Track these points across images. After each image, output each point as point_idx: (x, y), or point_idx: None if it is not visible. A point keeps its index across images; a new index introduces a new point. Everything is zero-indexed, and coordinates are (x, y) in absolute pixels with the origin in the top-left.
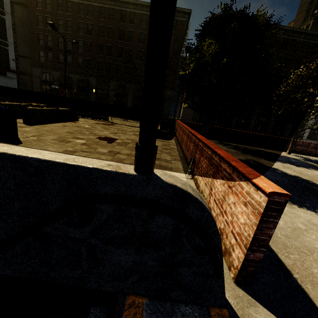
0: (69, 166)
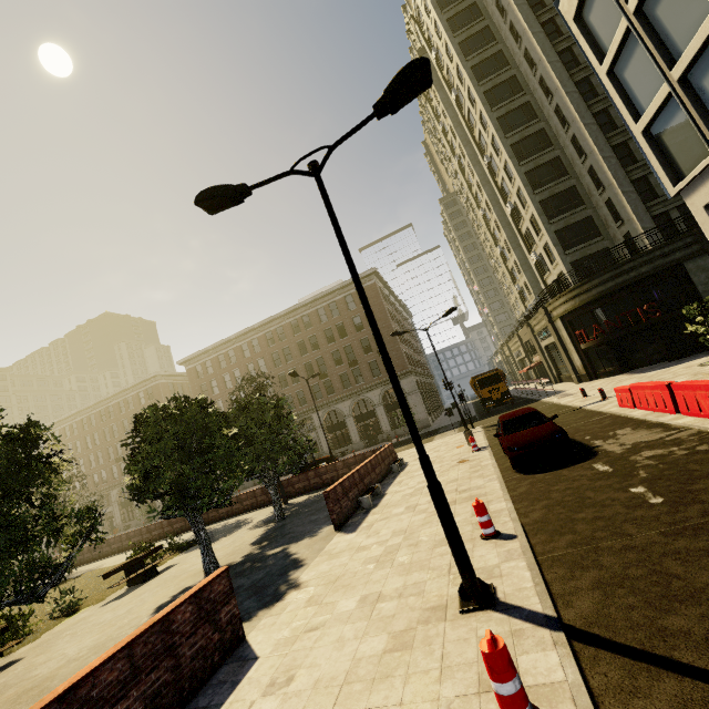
0: None
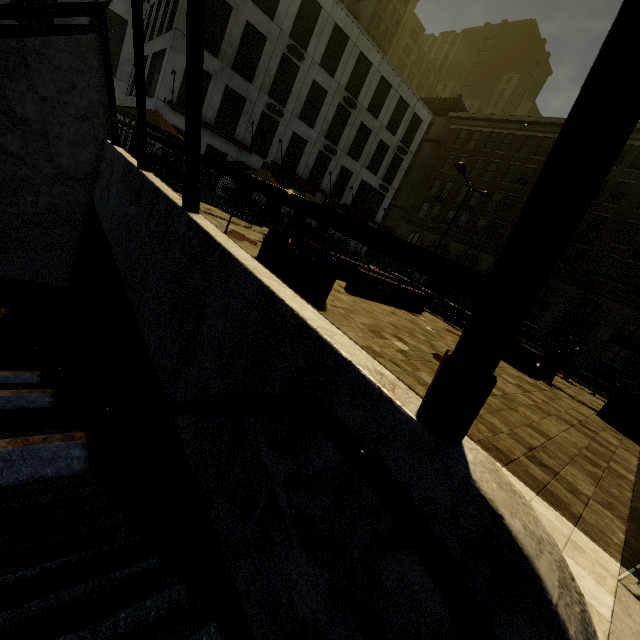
0: (318, 340)
